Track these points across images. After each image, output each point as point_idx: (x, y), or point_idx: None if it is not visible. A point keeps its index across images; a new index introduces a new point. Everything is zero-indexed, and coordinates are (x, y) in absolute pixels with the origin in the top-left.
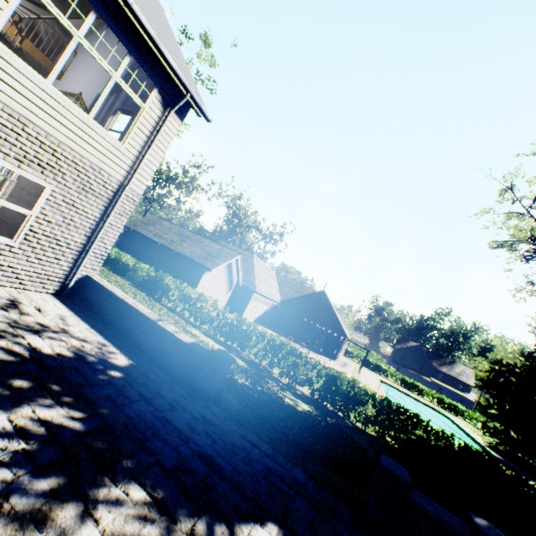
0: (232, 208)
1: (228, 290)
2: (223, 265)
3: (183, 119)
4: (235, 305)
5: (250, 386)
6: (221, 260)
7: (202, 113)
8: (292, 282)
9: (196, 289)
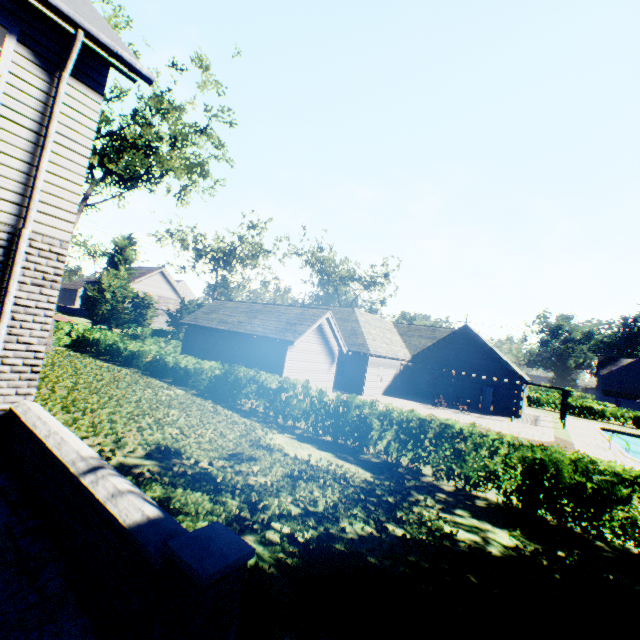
0: (315, 265)
1: (329, 363)
2: (308, 331)
3: (102, 90)
4: (350, 380)
5: (375, 536)
6: (304, 325)
7: (128, 67)
8: (418, 328)
9: (283, 374)
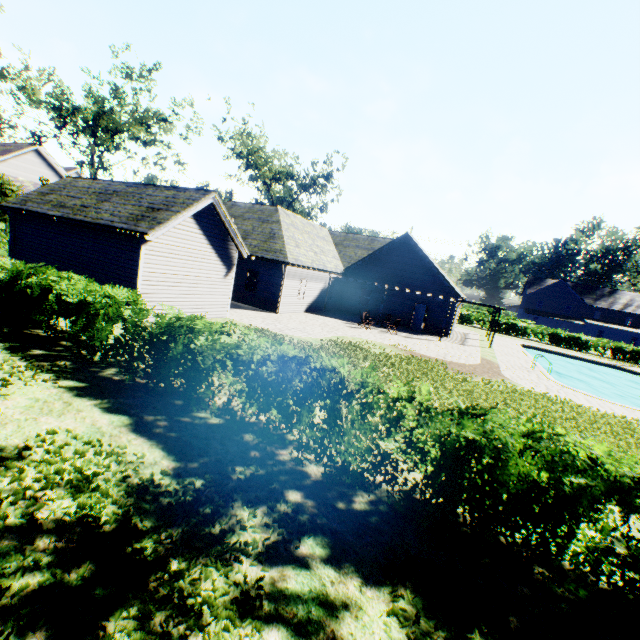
0: (243, 156)
1: (224, 271)
2: (176, 220)
3: None
4: (263, 294)
5: None
6: (171, 211)
7: None
8: (357, 238)
9: (137, 284)
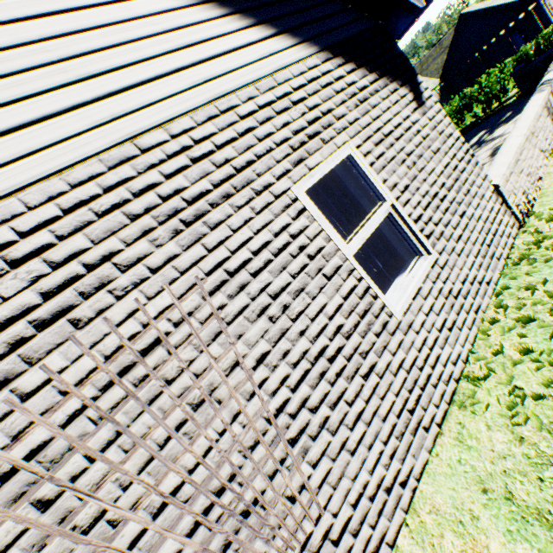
0: None
1: None
2: None
3: None
4: None
5: None
6: None
7: None
8: (428, 56)
9: None
